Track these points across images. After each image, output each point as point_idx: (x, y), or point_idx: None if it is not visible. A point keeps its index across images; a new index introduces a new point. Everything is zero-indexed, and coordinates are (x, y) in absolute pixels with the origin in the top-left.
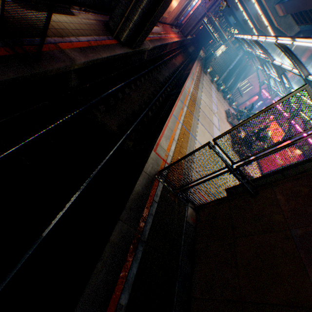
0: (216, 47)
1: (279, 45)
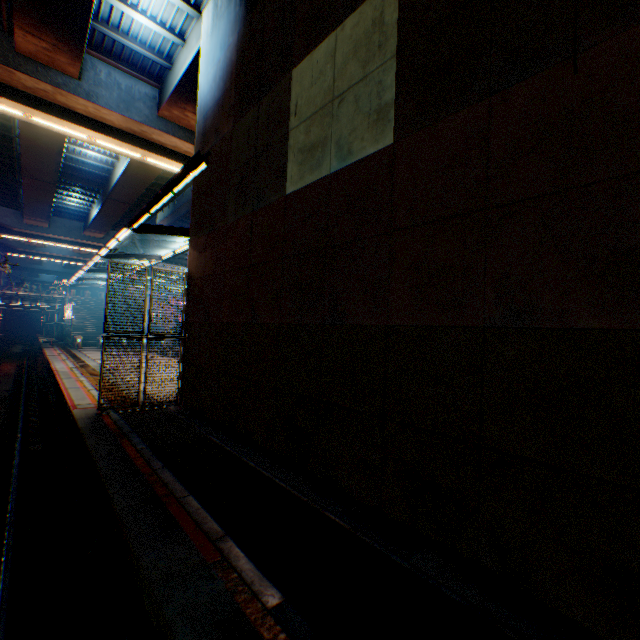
0: (61, 314)
1: (109, 257)
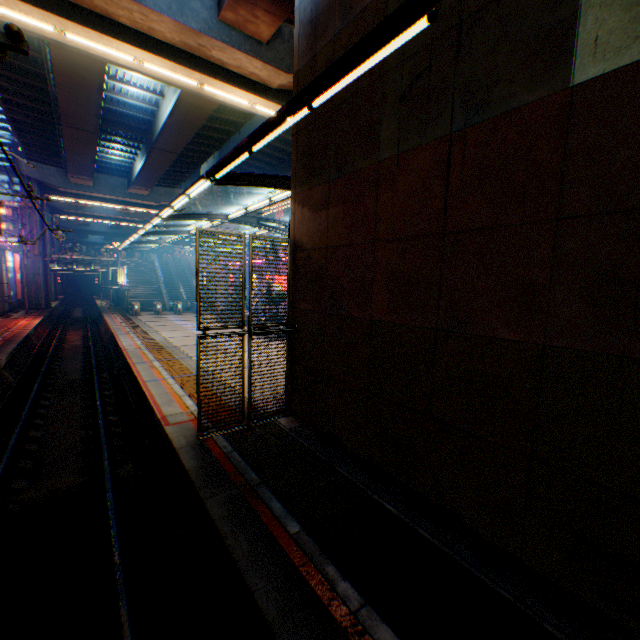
0: (114, 278)
1: (170, 218)
